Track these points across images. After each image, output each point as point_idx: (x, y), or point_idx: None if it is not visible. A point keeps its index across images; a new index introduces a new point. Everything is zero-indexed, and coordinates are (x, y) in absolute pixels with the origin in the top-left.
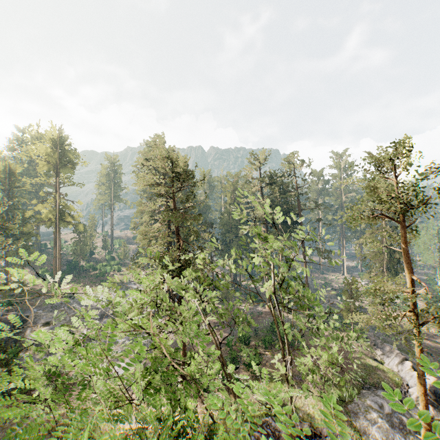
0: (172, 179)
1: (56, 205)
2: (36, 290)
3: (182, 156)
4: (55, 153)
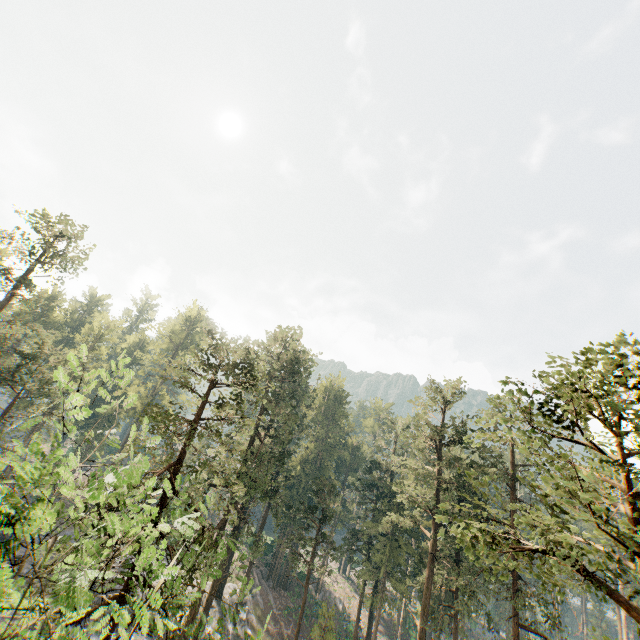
0: (204, 364)
1: (152, 392)
2: (71, 503)
3: (311, 360)
4: (183, 333)
